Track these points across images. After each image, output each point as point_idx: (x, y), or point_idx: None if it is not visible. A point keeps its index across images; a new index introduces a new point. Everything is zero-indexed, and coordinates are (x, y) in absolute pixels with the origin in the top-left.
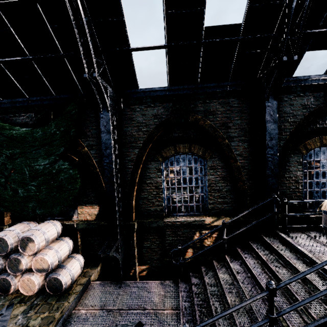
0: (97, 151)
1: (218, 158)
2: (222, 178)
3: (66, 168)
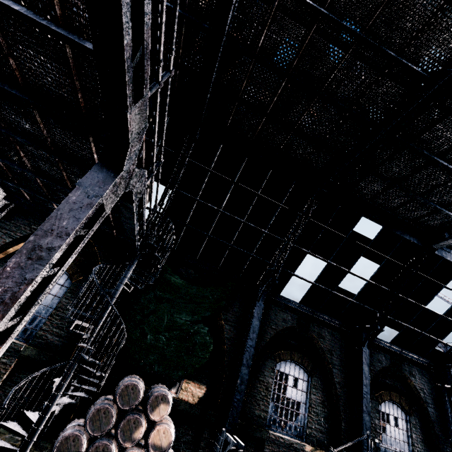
0: (231, 328)
1: (320, 379)
2: (321, 401)
3: (204, 332)
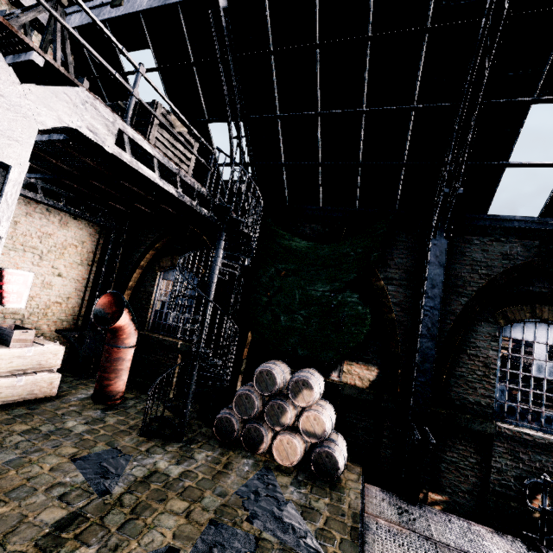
0: (399, 288)
1: None
2: None
3: (353, 302)
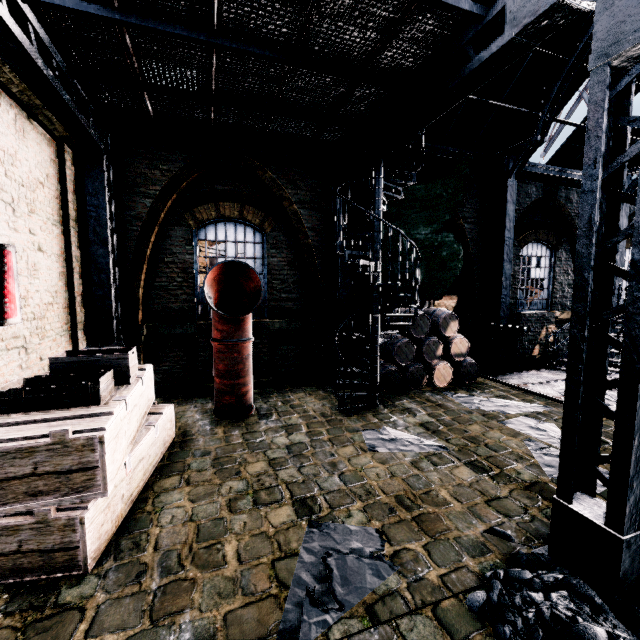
0: (472, 226)
1: (564, 249)
2: (565, 271)
3: (450, 241)
